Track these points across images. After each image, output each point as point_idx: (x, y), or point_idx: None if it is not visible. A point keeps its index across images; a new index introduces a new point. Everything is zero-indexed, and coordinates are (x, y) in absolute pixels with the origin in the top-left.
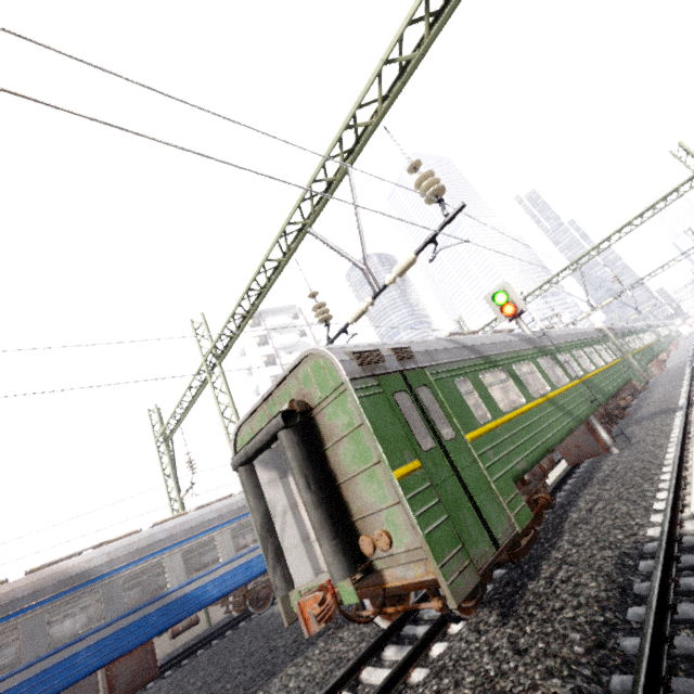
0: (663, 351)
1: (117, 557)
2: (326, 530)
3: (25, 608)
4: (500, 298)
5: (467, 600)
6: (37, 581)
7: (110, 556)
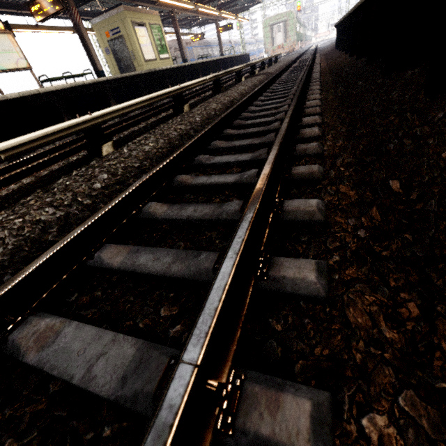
0: (306, 41)
1: (211, 43)
2: (286, 37)
3: (206, 46)
4: (298, 4)
5: (290, 52)
6: (205, 41)
7: (210, 42)
